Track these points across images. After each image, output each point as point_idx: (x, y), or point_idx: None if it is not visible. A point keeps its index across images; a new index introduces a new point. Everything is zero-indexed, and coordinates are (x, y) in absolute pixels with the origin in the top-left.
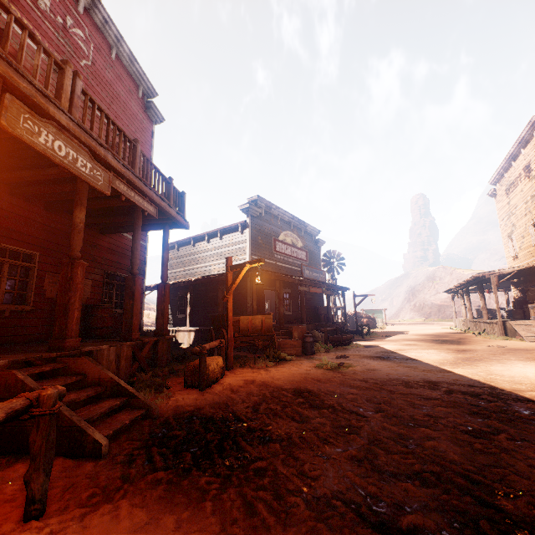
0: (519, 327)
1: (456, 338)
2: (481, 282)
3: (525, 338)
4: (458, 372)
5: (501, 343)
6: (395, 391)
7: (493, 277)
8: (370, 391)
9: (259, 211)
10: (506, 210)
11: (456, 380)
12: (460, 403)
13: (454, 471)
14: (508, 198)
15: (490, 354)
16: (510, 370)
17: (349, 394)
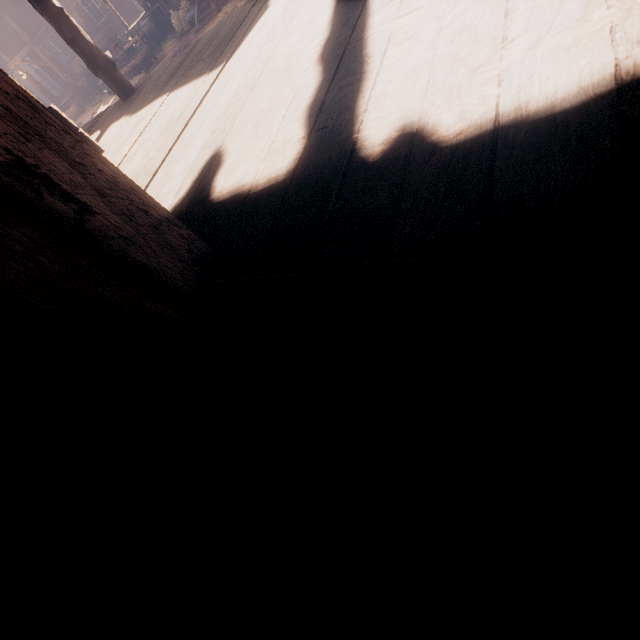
0: None
1: None
2: None
3: None
4: None
5: None
6: None
7: None
8: None
9: None
10: None
11: None
12: None
13: None
14: None
15: None
16: None
17: None
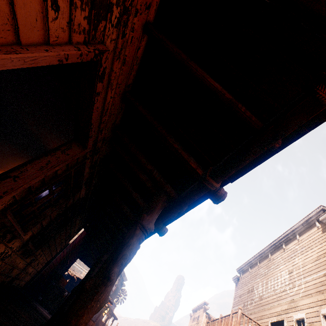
0: None
1: None
2: None
3: None
4: None
5: None
6: None
7: None
8: None
9: None
10: None
11: None
12: None
13: None
14: (192, 323)
15: None
16: None
17: None
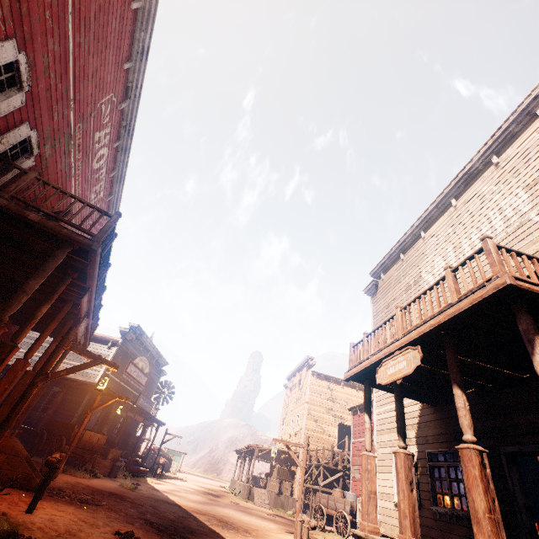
0: (257, 493)
1: (220, 493)
2: (253, 451)
3: (255, 502)
4: (198, 505)
5: (241, 502)
6: (162, 503)
7: (257, 450)
8: (150, 501)
9: (133, 337)
10: (287, 401)
11: (194, 507)
12: (187, 512)
13: (170, 519)
14: (290, 394)
15: (225, 504)
16: (223, 510)
17: (139, 499)
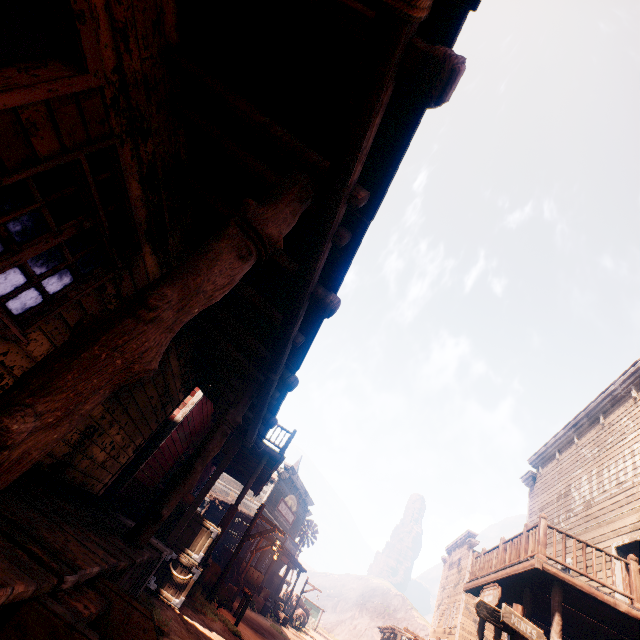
0: None
1: None
2: (396, 635)
3: None
4: None
5: None
6: None
7: (399, 635)
8: None
9: (286, 476)
10: (444, 581)
11: None
12: None
13: None
14: (448, 573)
15: None
16: None
17: None
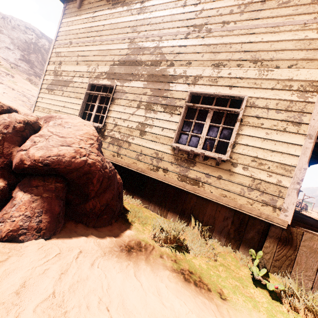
0: None
1: None
2: None
3: None
4: None
5: None
6: None
7: None
8: None
9: None
10: None
11: None
12: None
13: None
14: None
15: None
16: None
17: None
